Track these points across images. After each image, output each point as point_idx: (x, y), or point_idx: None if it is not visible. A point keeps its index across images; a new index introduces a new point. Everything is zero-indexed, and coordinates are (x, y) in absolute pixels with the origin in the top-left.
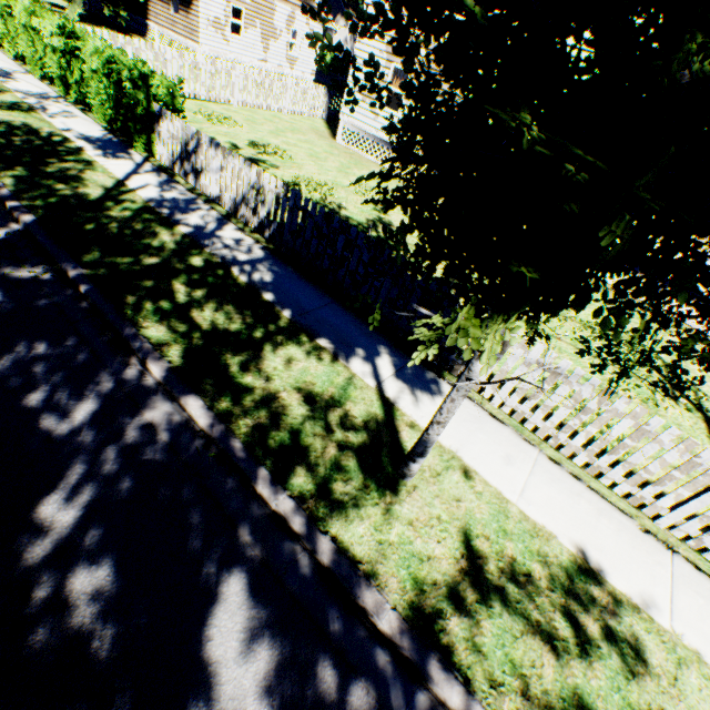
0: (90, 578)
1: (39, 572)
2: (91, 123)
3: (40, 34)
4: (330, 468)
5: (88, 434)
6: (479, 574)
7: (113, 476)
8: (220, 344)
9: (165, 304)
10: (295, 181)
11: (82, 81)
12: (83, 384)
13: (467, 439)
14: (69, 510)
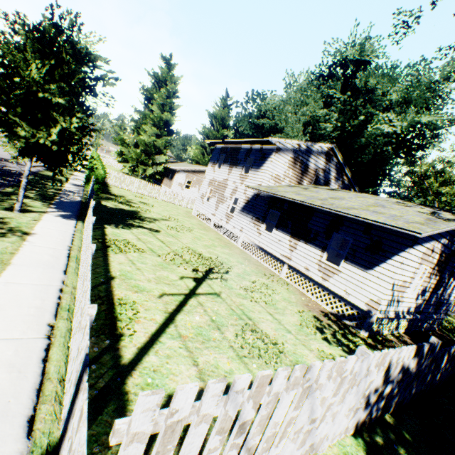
0: None
1: None
2: (83, 183)
3: None
4: (0, 204)
5: None
6: None
7: None
8: None
9: None
10: (138, 207)
11: None
12: None
13: (53, 222)
14: None
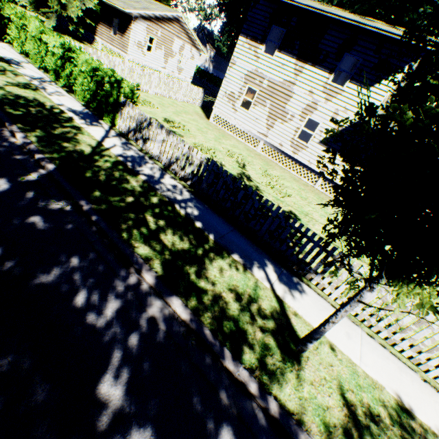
0: (141, 438)
1: (109, 437)
2: (74, 100)
3: (44, 43)
4: (261, 346)
5: (117, 326)
6: (355, 417)
7: (138, 357)
8: (181, 259)
9: (144, 230)
10: (194, 146)
11: (70, 75)
12: (106, 288)
13: None
14: (117, 386)
